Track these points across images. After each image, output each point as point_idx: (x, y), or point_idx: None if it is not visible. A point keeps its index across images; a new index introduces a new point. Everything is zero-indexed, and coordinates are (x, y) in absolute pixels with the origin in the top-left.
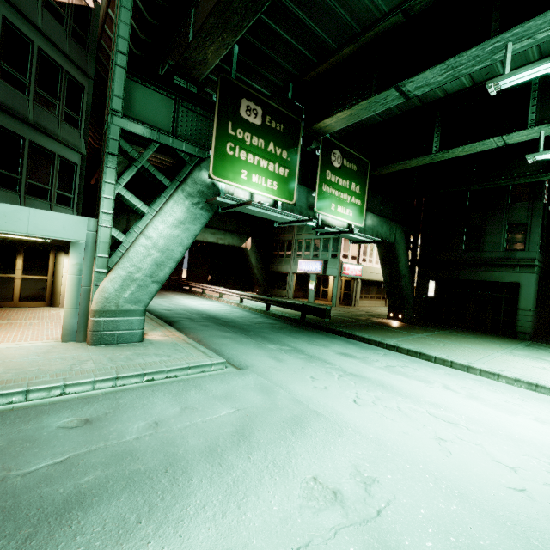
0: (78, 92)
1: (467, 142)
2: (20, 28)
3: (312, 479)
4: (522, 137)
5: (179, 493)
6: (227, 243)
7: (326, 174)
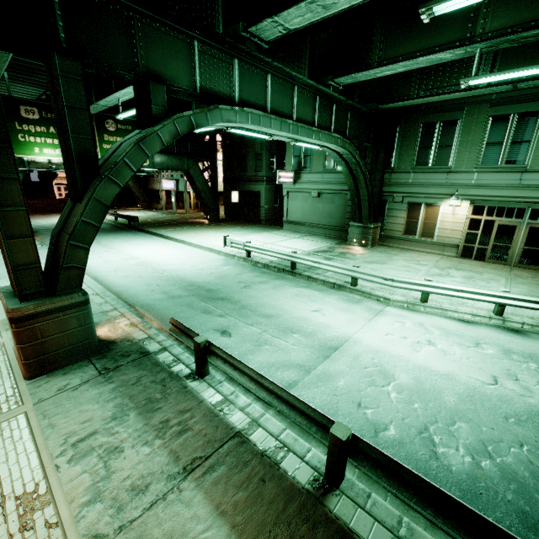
0: None
1: None
2: None
3: None
4: None
5: None
6: None
7: (104, 137)
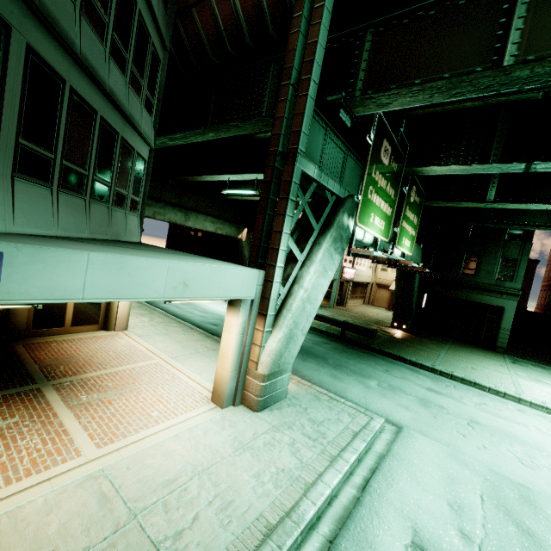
0: (156, 68)
1: (521, 199)
2: None
3: None
4: None
5: None
6: (225, 233)
7: (406, 209)
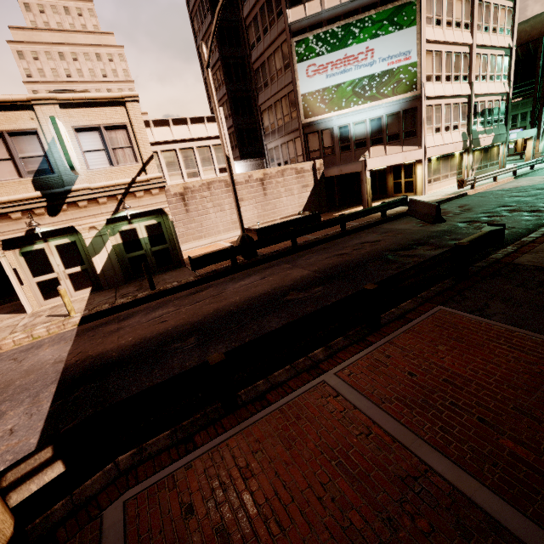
0: None
1: None
2: None
3: None
4: None
5: None
6: None
7: None
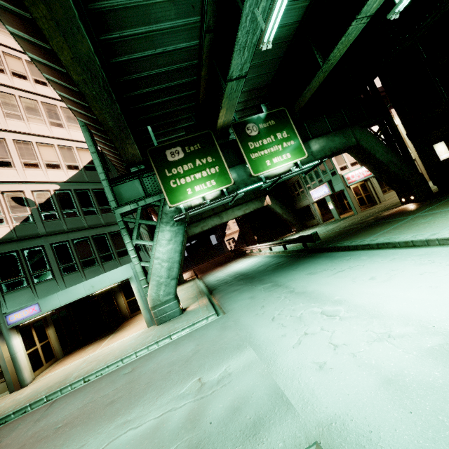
0: None
1: (338, 40)
2: (81, 188)
3: (198, 379)
4: (378, 1)
5: (141, 396)
6: (252, 210)
7: (248, 146)
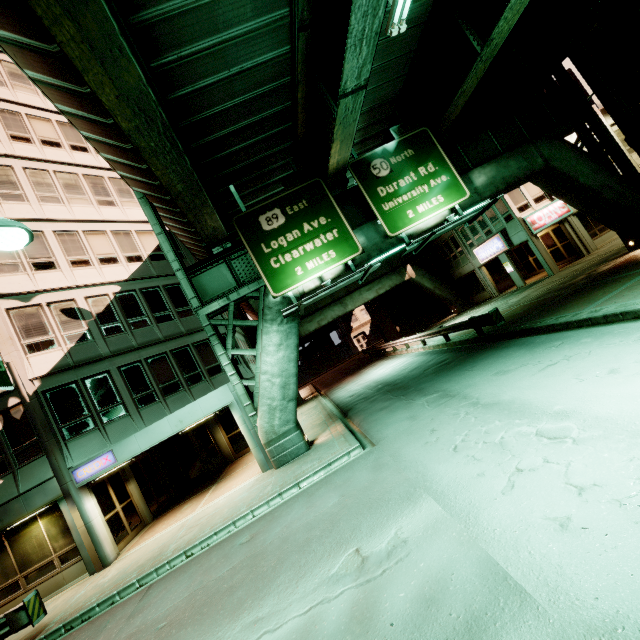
0: None
1: (505, 6)
2: (149, 287)
3: (355, 550)
4: None
5: (272, 578)
6: (388, 288)
7: (378, 193)
